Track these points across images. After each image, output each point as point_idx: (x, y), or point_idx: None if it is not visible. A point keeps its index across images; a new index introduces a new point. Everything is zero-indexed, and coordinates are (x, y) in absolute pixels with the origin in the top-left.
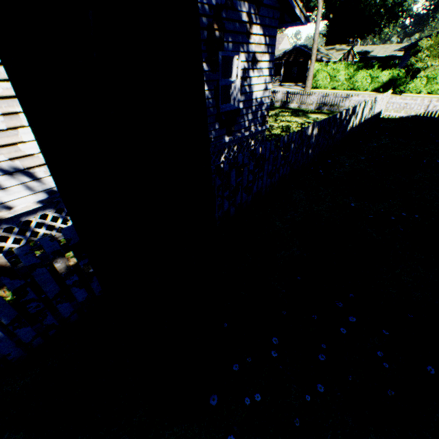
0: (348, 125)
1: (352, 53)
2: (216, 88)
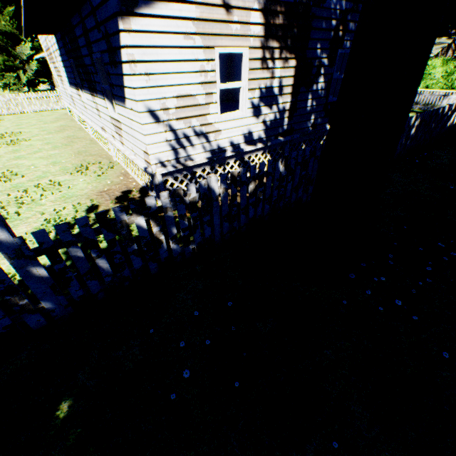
0: (448, 121)
1: (453, 47)
2: (329, 81)
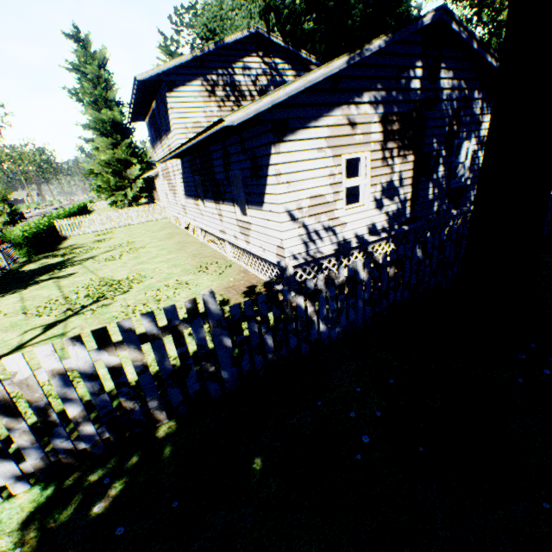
0: None
1: None
2: (449, 169)
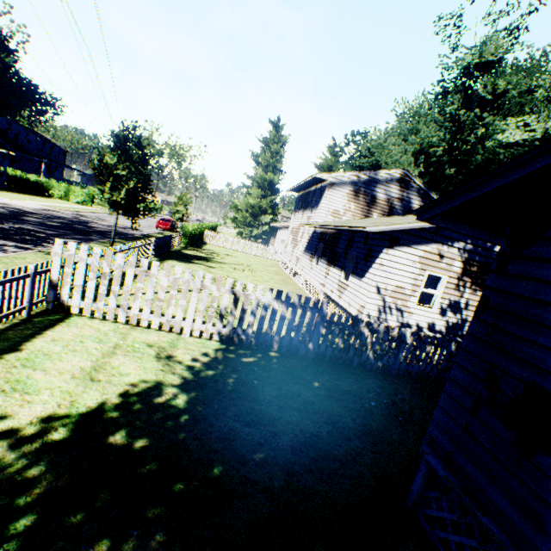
0: None
1: None
2: None
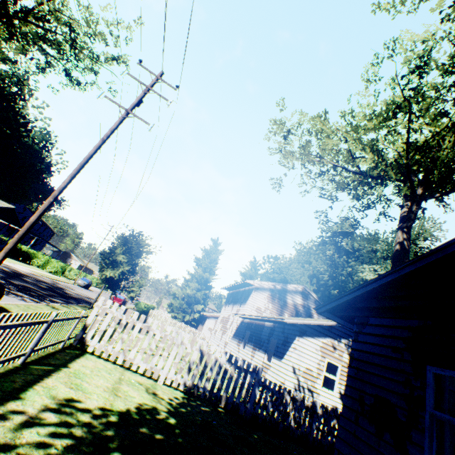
0: None
1: None
2: None
